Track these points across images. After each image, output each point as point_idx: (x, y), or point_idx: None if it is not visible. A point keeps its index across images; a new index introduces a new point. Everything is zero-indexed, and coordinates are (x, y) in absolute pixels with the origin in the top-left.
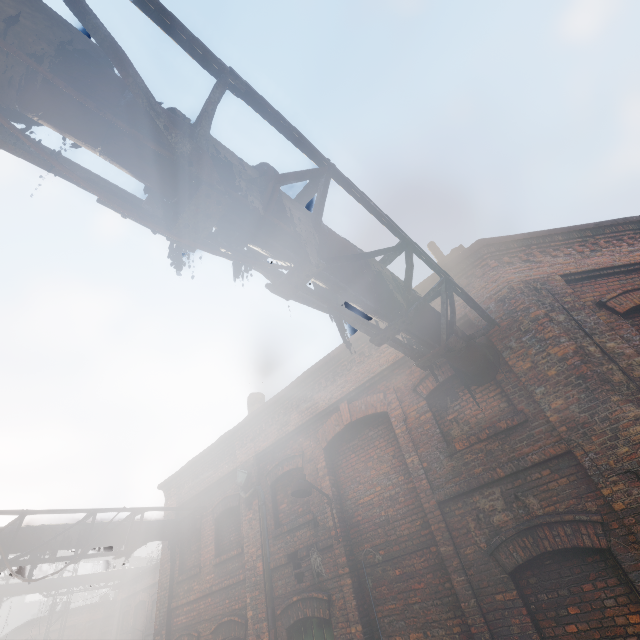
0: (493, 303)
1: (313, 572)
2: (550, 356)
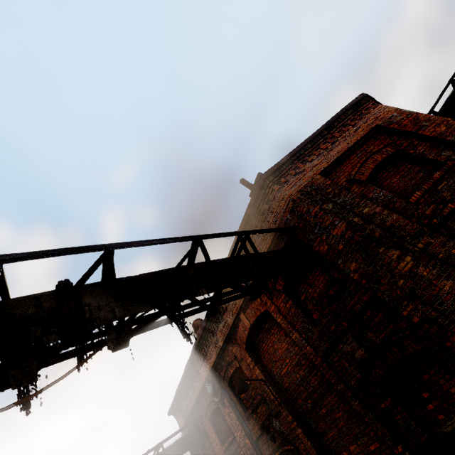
0: (288, 214)
1: (278, 432)
2: (335, 236)
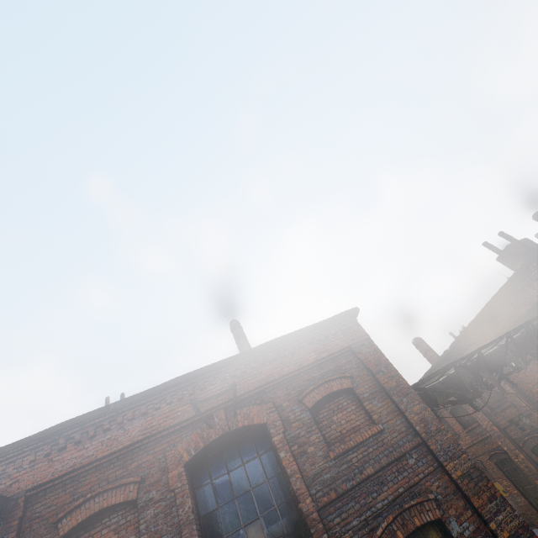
0: None
1: (528, 426)
2: None
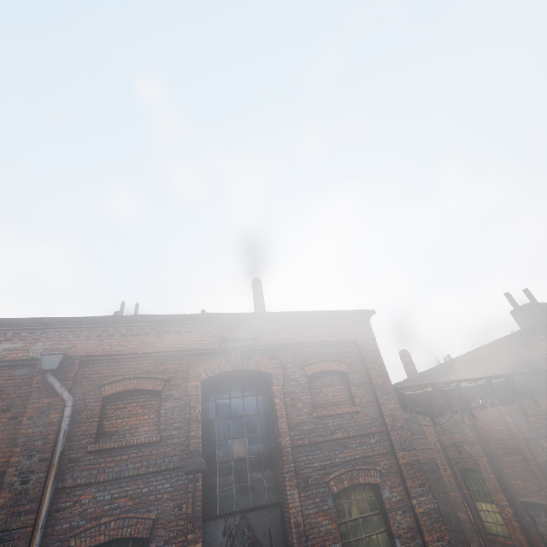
0: (543, 359)
1: (466, 452)
2: None
